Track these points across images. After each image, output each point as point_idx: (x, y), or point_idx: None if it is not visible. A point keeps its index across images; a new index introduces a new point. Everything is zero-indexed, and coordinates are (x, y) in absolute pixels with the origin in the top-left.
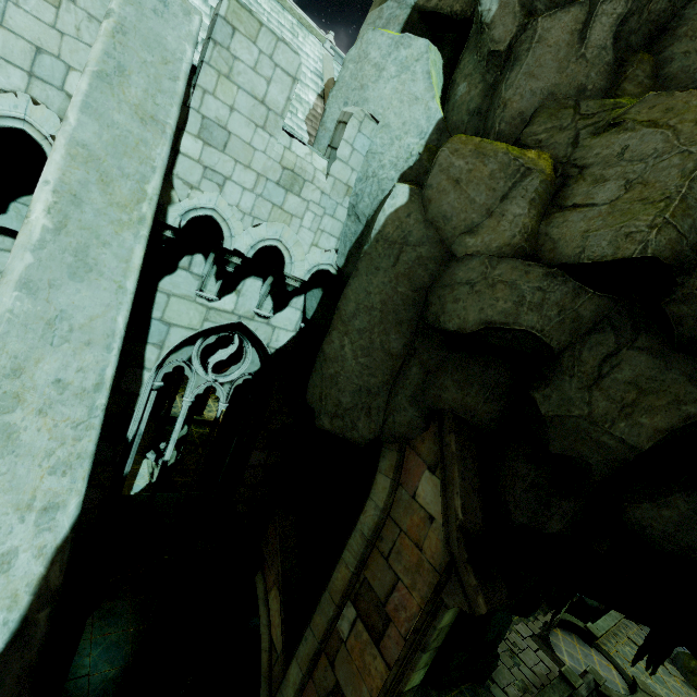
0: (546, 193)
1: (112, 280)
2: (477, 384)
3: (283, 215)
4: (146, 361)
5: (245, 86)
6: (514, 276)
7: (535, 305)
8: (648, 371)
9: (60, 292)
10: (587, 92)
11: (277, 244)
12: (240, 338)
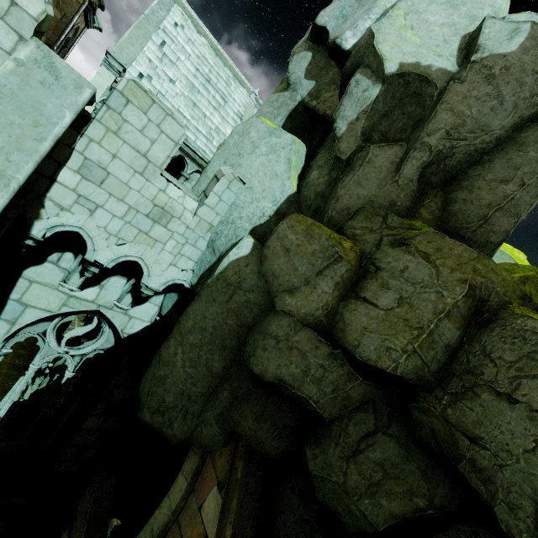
0: (349, 279)
1: None
2: (270, 422)
3: (148, 239)
4: None
5: (130, 142)
6: (307, 347)
7: (316, 379)
8: (394, 458)
9: None
10: (396, 206)
11: (138, 260)
12: (99, 319)
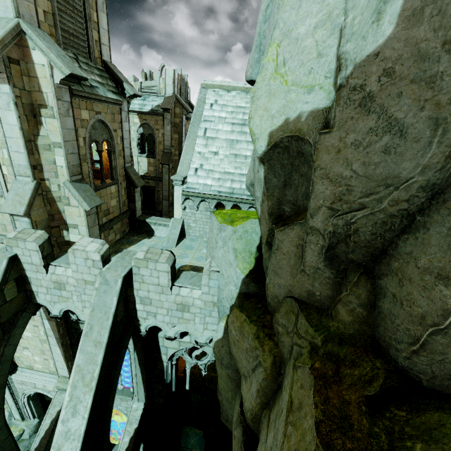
0: (267, 388)
1: (82, 415)
2: None
3: (184, 320)
4: (163, 359)
5: (150, 282)
6: (236, 447)
7: None
8: None
9: (69, 422)
10: (316, 296)
11: (187, 330)
12: None
